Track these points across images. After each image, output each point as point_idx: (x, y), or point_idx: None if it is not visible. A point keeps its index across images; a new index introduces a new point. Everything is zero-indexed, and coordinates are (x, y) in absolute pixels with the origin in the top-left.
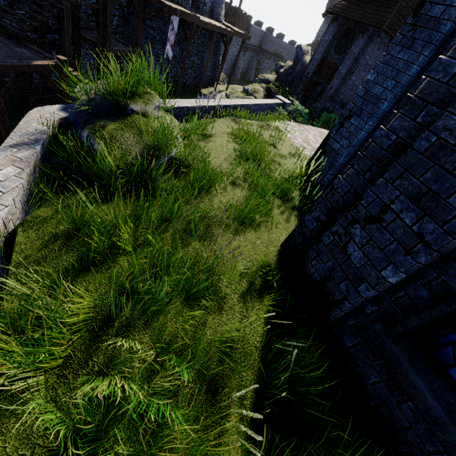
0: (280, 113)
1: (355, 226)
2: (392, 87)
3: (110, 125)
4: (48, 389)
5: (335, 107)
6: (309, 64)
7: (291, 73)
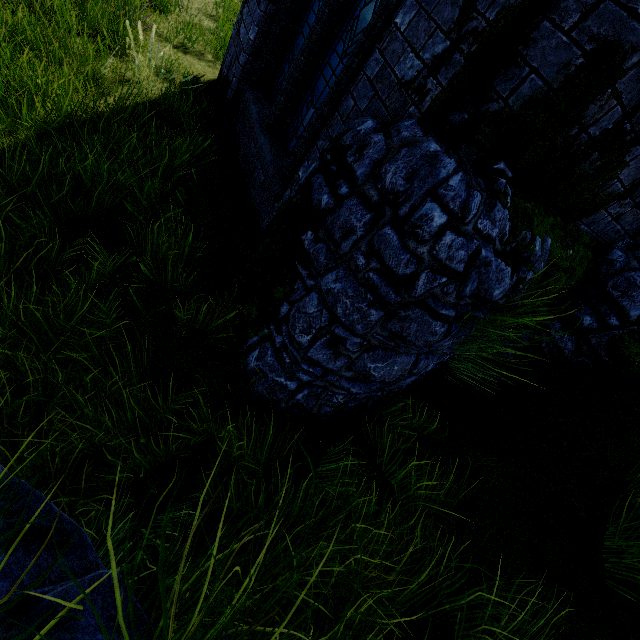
0: None
1: (245, 7)
2: None
3: None
4: None
5: None
6: None
7: None
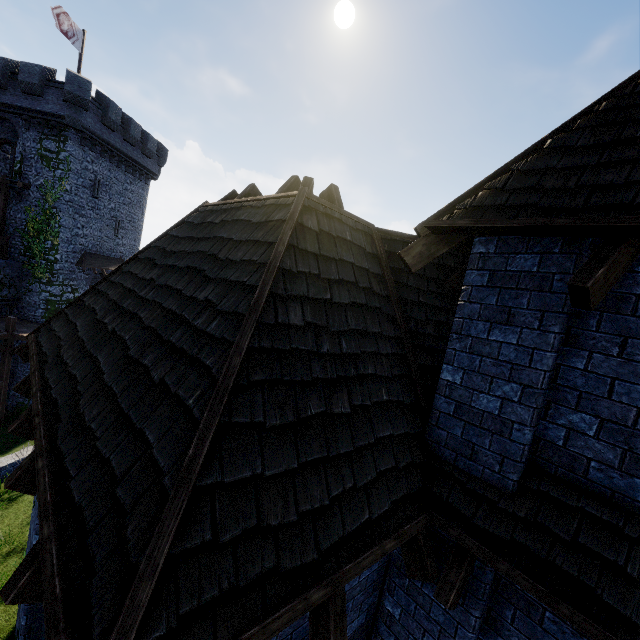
0: None
1: None
2: None
3: None
4: None
5: None
6: None
7: None
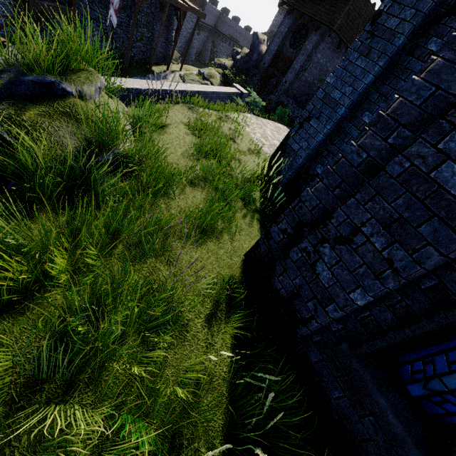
0: (238, 104)
1: (325, 245)
2: (350, 93)
3: (32, 107)
4: None
5: (290, 102)
6: (265, 54)
7: (248, 61)
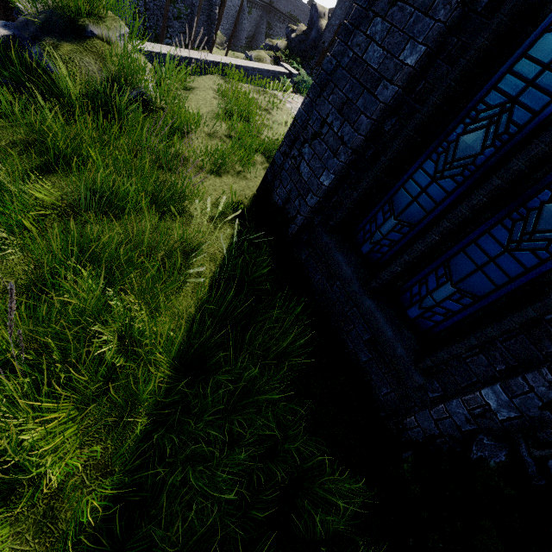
0: (284, 84)
1: (305, 146)
2: None
3: (65, 45)
4: (23, 249)
5: None
6: (325, 31)
7: (305, 41)
